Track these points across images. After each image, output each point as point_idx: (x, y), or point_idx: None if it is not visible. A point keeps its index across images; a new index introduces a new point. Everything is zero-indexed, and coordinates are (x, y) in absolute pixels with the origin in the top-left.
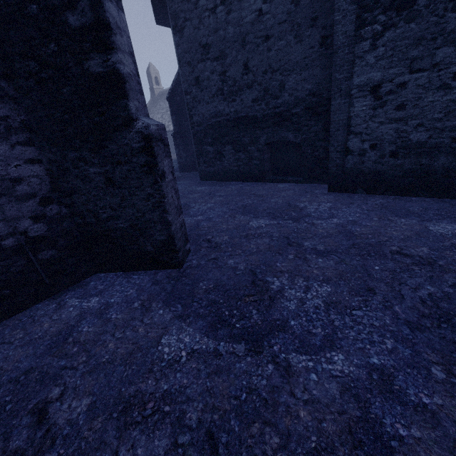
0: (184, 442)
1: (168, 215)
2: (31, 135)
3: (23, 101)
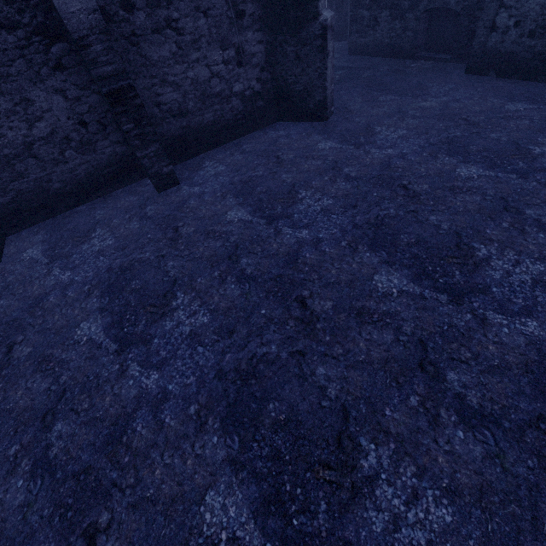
0: (327, 162)
1: (326, 83)
2: (261, 24)
3: (261, 1)
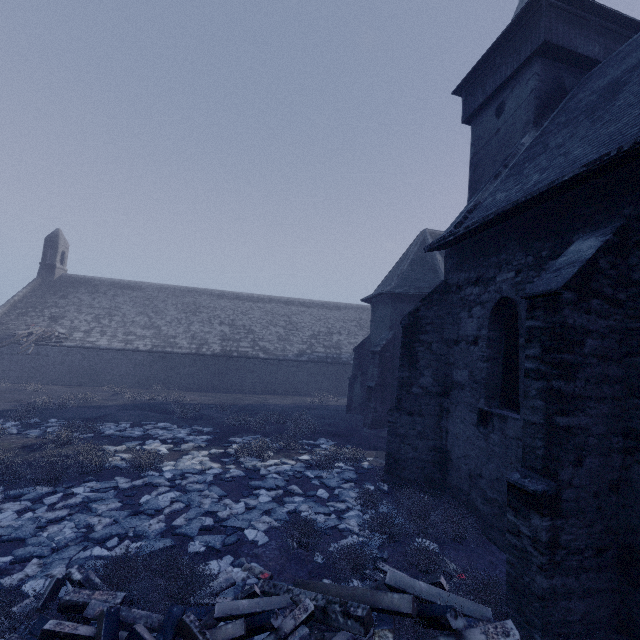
0: None
1: None
2: None
3: None
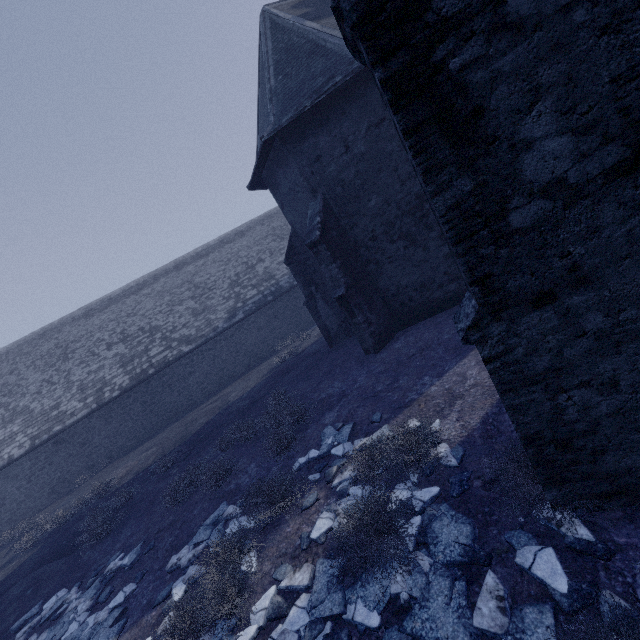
0: None
1: None
2: None
3: None
